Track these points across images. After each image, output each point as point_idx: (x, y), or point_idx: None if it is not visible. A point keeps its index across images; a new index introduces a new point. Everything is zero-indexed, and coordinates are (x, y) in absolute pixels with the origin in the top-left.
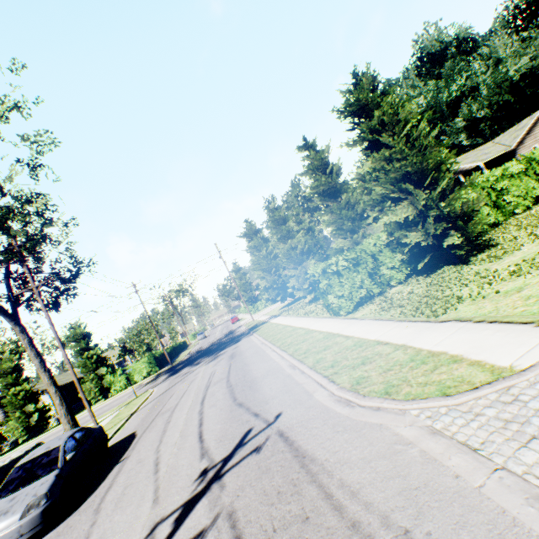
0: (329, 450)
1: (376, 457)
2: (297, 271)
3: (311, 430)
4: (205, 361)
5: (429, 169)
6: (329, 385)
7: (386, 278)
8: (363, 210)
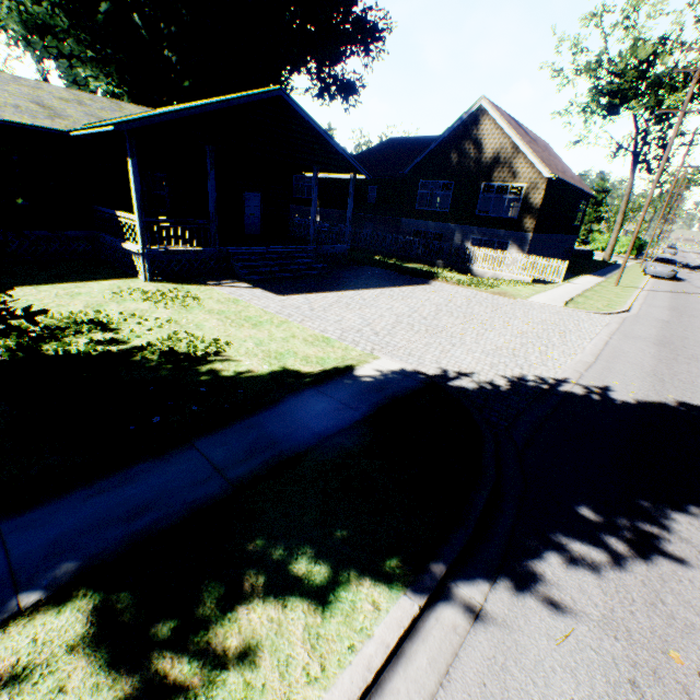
0: None
1: None
2: None
3: None
4: None
5: None
6: None
7: None
8: None
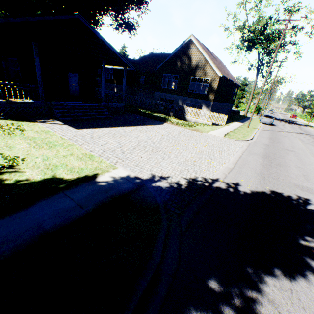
0: None
1: None
2: None
3: None
4: (285, 122)
5: None
6: None
7: None
8: None
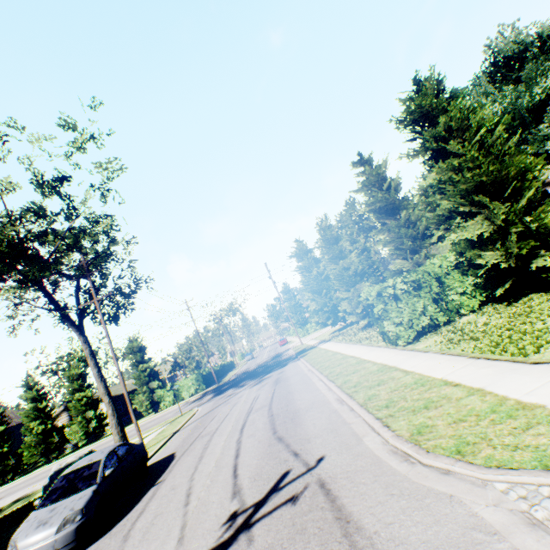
0: (380, 519)
1: (445, 545)
2: (349, 294)
3: (358, 486)
4: (250, 384)
5: (510, 178)
6: (382, 430)
7: (454, 305)
8: (426, 228)
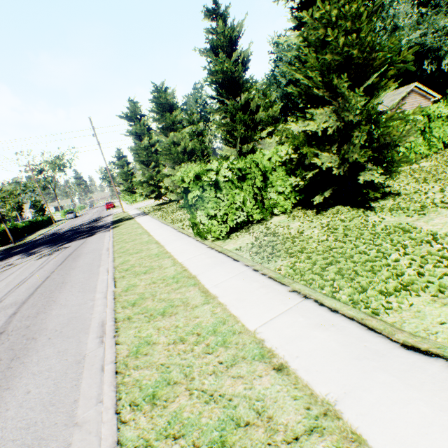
0: None
1: None
2: (175, 171)
3: None
4: (40, 254)
5: (373, 68)
6: None
7: (272, 204)
8: (260, 121)
